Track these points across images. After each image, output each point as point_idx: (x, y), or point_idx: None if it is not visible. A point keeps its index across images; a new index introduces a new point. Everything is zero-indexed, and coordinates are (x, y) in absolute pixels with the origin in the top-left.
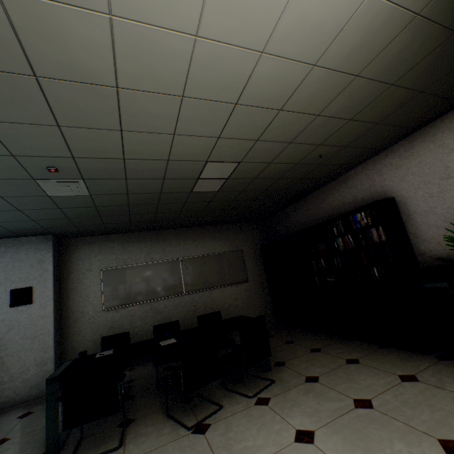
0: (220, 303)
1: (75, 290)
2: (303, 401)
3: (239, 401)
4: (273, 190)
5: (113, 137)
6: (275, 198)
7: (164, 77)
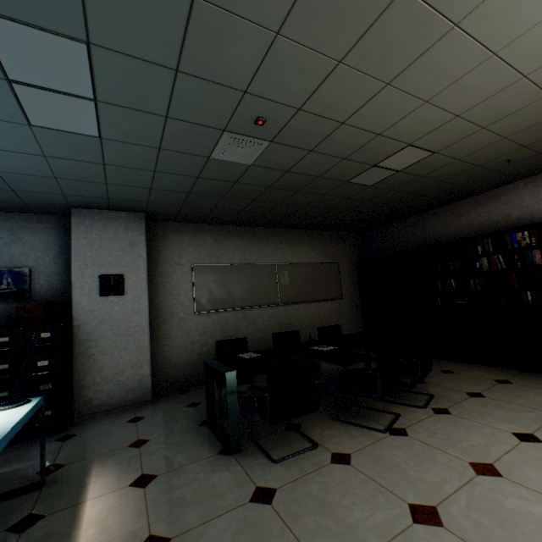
0: (314, 320)
1: (163, 286)
2: (489, 412)
3: (413, 411)
4: (417, 195)
5: (368, 92)
6: (406, 205)
7: (510, 24)
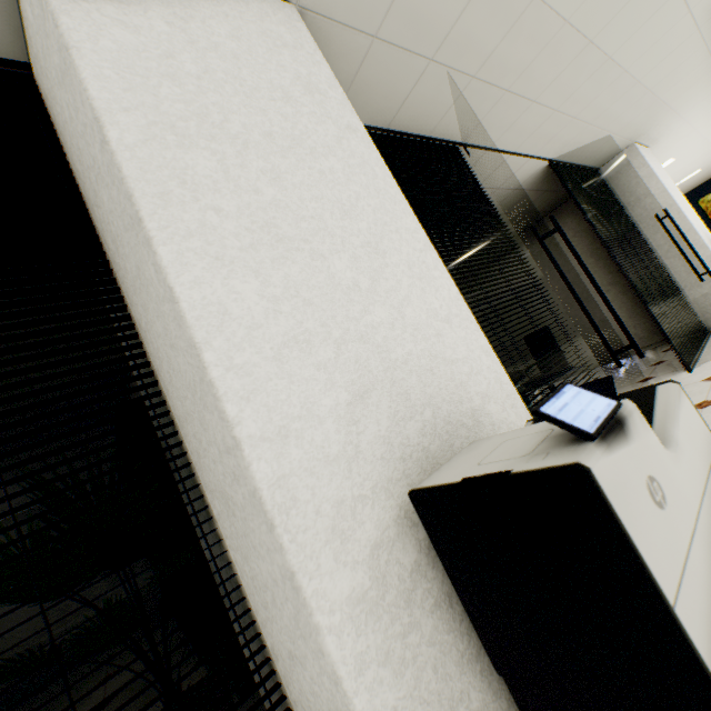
0: (22, 620)
1: None
2: None
3: None
4: None
5: None
6: None
7: None
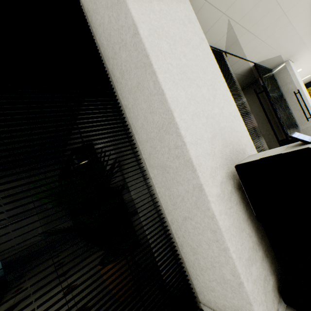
0: (18, 234)
1: None
2: None
3: None
4: None
5: None
6: None
7: None
